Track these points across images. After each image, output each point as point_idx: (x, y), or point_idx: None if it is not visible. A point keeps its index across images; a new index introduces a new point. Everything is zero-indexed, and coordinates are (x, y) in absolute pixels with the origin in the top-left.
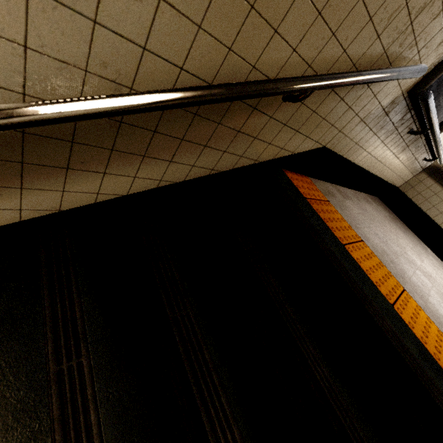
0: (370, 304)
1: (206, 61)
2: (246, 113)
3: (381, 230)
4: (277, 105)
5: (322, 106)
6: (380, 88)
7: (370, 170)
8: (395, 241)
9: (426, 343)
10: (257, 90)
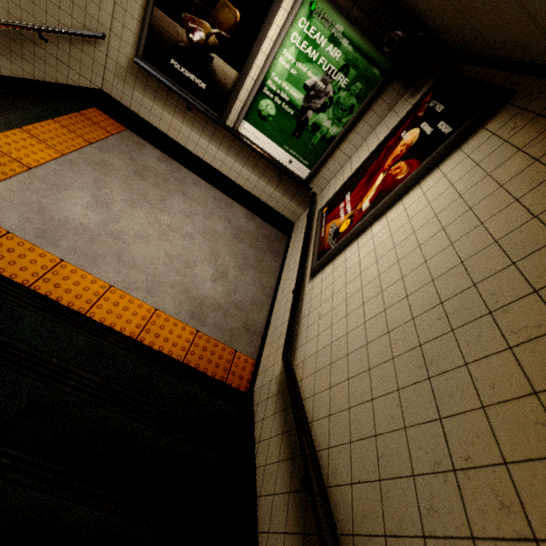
0: (3, 112)
1: (3, 16)
2: (32, 45)
3: (163, 186)
4: (44, 45)
5: (73, 53)
6: (105, 51)
7: (190, 149)
8: (170, 200)
9: (5, 137)
10: (9, 24)
